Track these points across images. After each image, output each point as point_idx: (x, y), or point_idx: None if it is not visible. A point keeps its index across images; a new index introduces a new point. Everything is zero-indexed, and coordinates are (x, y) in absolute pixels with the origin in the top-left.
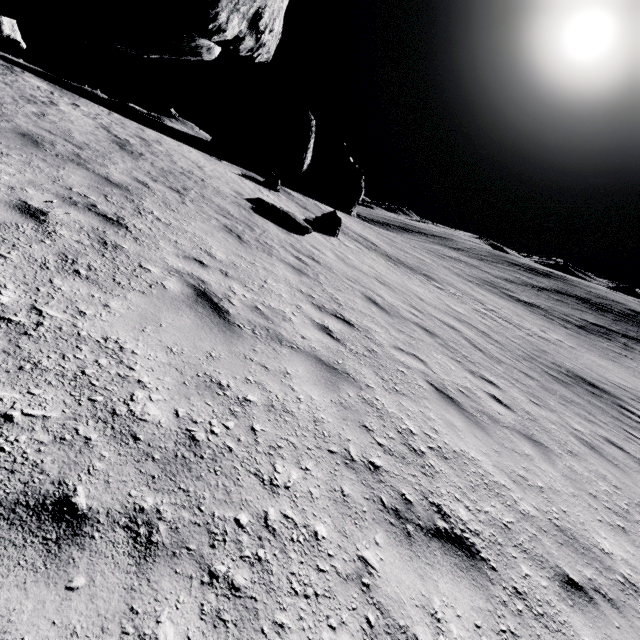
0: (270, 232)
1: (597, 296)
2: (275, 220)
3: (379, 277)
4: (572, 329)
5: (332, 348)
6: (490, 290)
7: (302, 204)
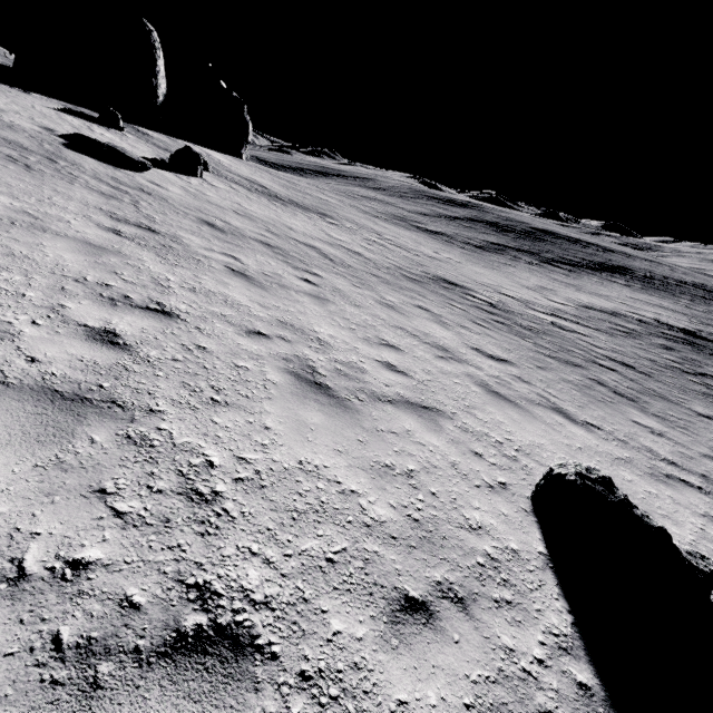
0: (84, 166)
1: (506, 219)
2: (100, 157)
3: (241, 210)
4: (469, 249)
5: (113, 240)
6: (397, 224)
7: (163, 145)
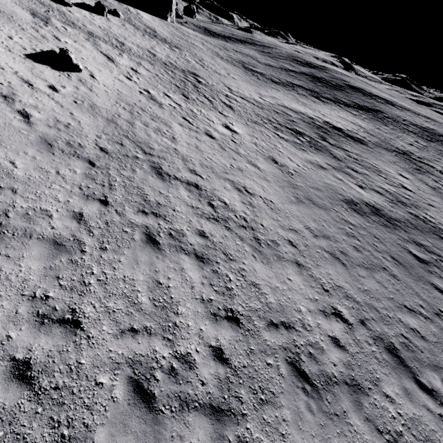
0: (41, 0)
1: (333, 77)
2: (55, 0)
3: (105, 28)
4: (263, 80)
5: (23, 12)
6: (232, 63)
7: (108, 5)
